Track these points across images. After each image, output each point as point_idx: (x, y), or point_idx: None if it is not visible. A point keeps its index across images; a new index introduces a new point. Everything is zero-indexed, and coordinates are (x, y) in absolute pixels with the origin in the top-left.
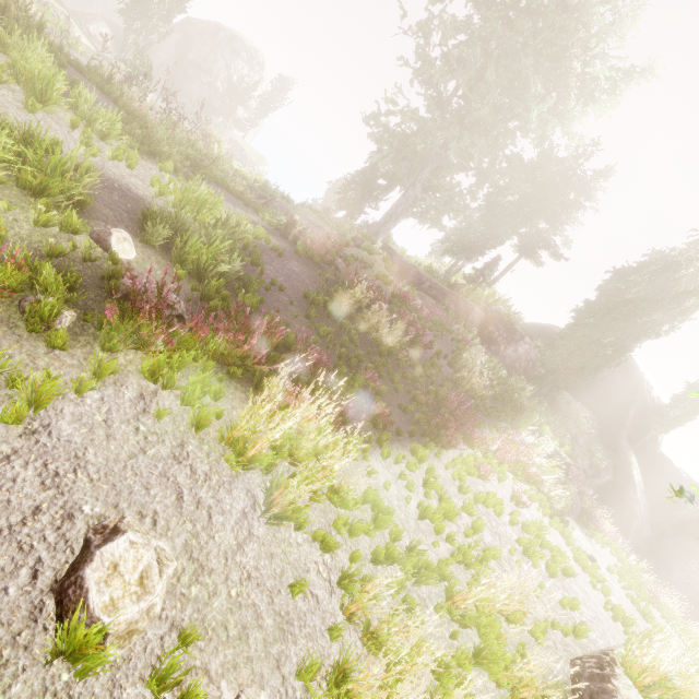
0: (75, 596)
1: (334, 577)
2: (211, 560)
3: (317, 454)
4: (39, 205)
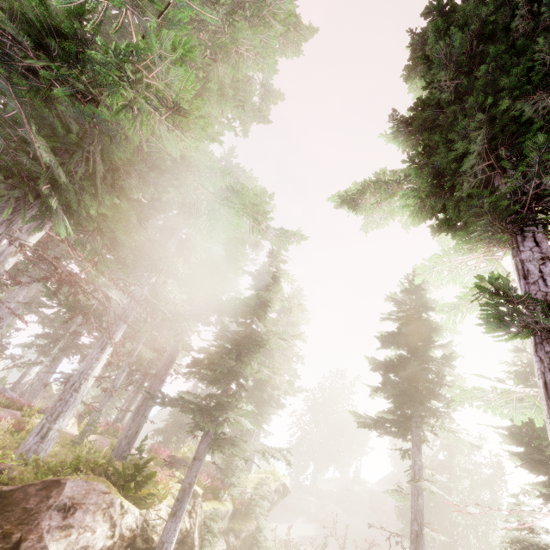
0: None
1: None
2: None
3: None
4: None
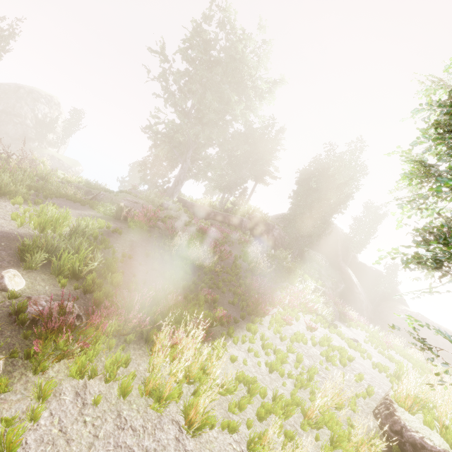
0: None
1: (243, 446)
2: None
3: (202, 369)
4: None
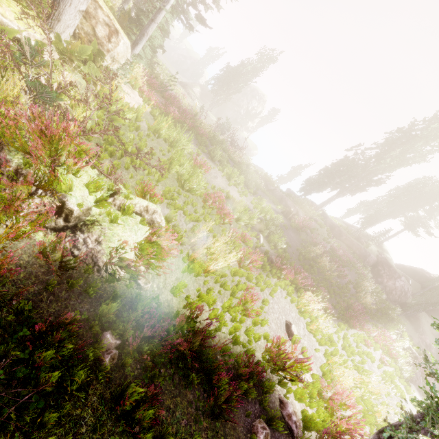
0: (291, 332)
1: (322, 353)
2: (301, 336)
3: (316, 317)
4: (251, 231)
